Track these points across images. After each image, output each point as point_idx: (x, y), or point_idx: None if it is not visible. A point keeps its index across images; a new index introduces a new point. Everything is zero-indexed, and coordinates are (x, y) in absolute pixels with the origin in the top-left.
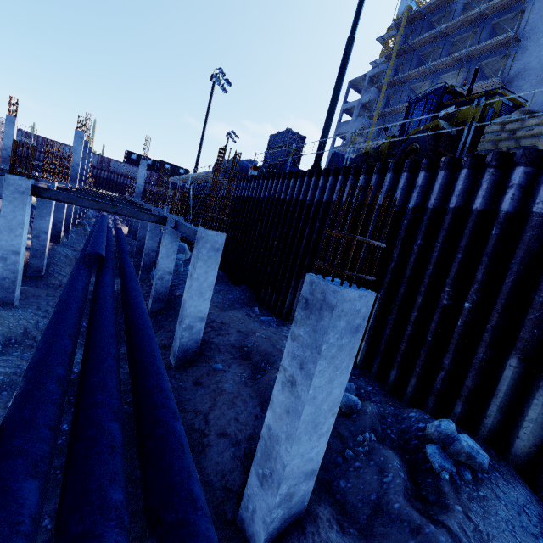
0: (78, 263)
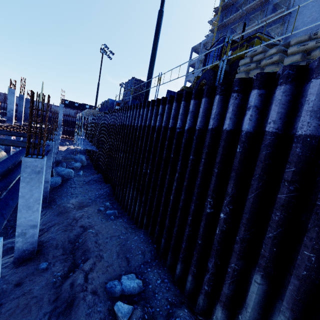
0: None
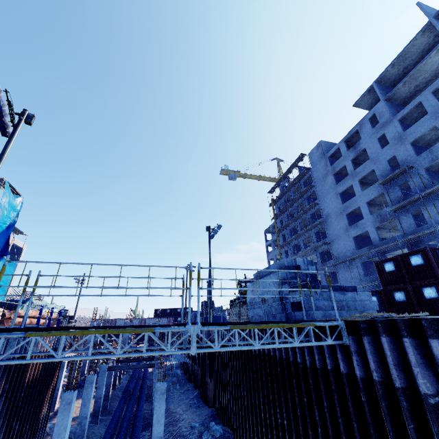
0: (121, 397)
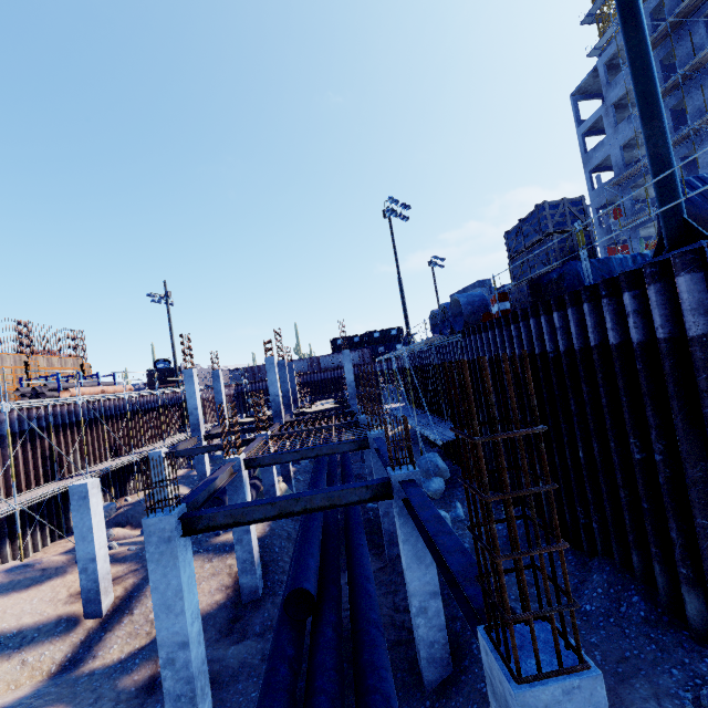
0: (281, 607)
